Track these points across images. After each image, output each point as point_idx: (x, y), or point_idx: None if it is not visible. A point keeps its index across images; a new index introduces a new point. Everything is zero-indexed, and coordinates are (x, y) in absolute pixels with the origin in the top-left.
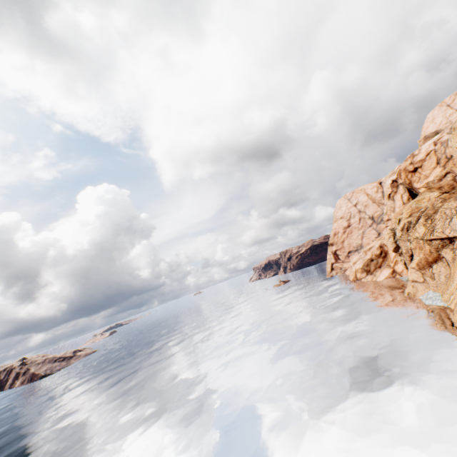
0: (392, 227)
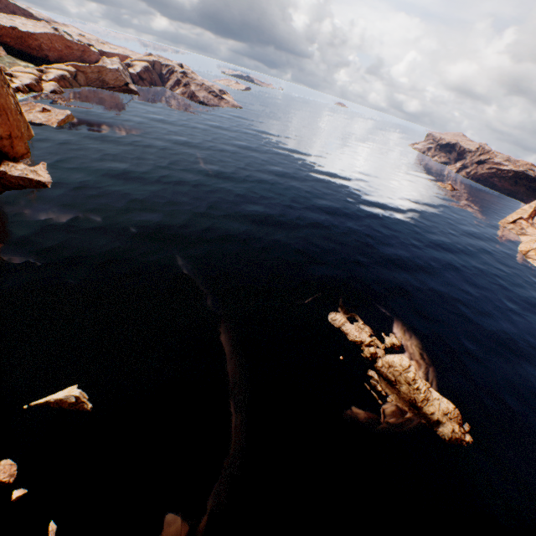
0: None
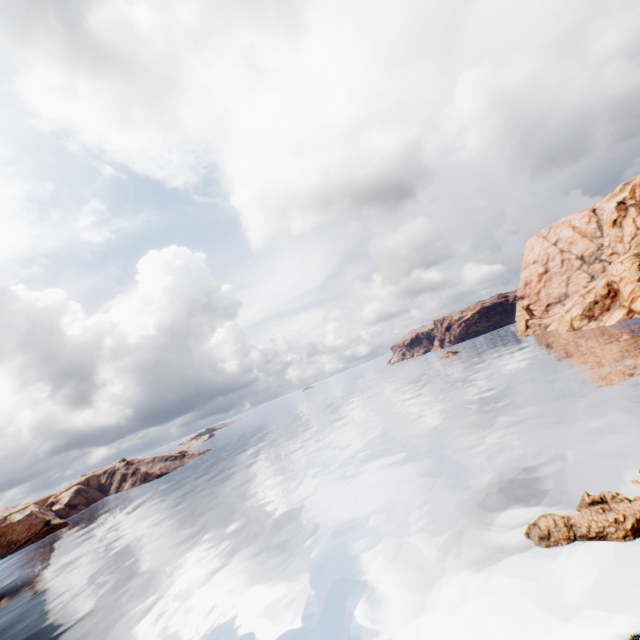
0: (634, 252)
